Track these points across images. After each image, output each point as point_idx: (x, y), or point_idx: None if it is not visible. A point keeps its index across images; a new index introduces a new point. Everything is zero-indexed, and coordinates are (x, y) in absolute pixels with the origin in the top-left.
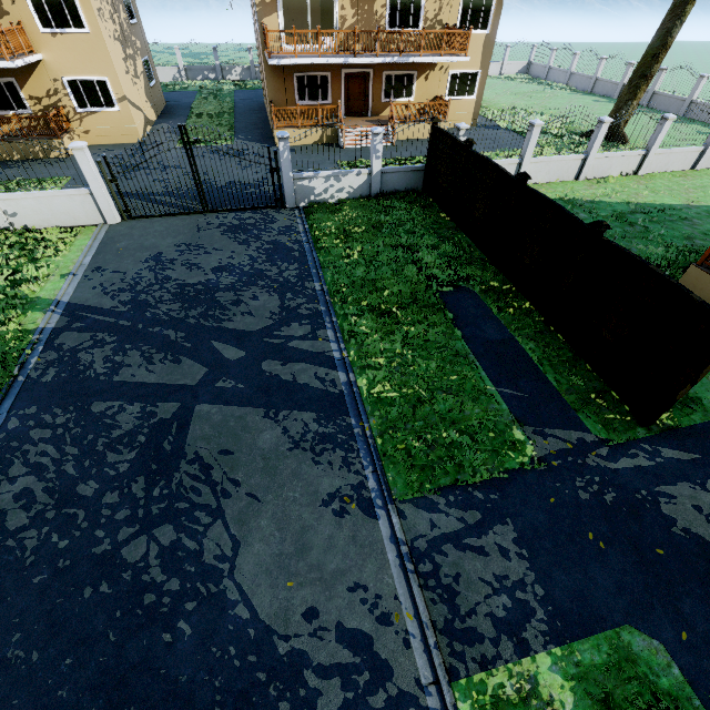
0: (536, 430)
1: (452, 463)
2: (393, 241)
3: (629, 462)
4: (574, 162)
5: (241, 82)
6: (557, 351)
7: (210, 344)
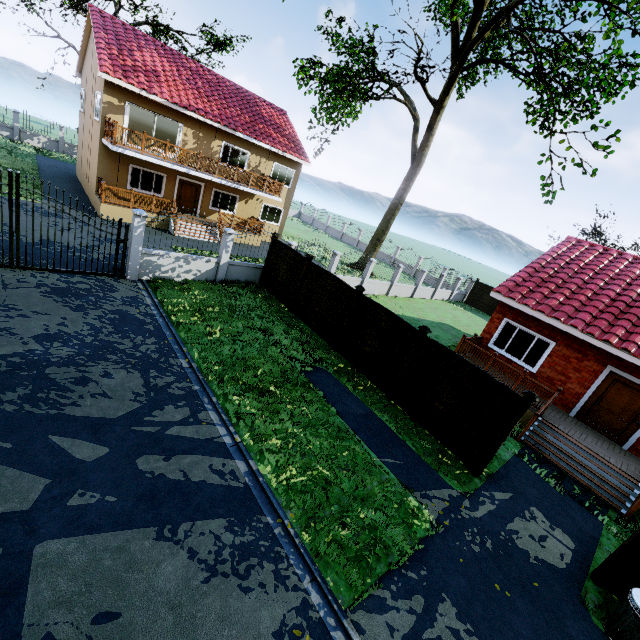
0: (422, 494)
1: (379, 545)
2: (249, 323)
3: (484, 508)
4: (356, 282)
5: (44, 150)
6: (404, 420)
7: (47, 440)
